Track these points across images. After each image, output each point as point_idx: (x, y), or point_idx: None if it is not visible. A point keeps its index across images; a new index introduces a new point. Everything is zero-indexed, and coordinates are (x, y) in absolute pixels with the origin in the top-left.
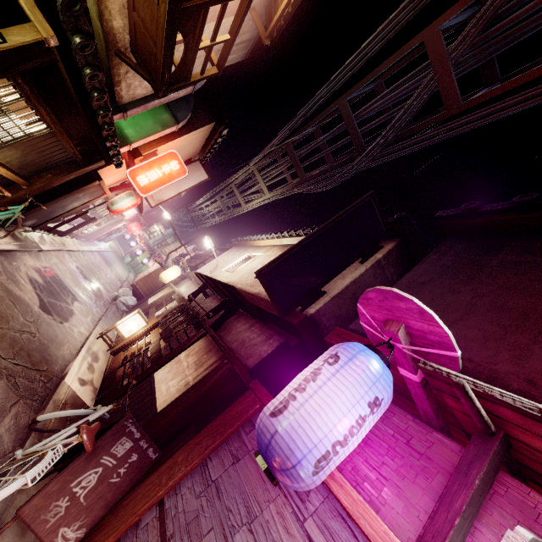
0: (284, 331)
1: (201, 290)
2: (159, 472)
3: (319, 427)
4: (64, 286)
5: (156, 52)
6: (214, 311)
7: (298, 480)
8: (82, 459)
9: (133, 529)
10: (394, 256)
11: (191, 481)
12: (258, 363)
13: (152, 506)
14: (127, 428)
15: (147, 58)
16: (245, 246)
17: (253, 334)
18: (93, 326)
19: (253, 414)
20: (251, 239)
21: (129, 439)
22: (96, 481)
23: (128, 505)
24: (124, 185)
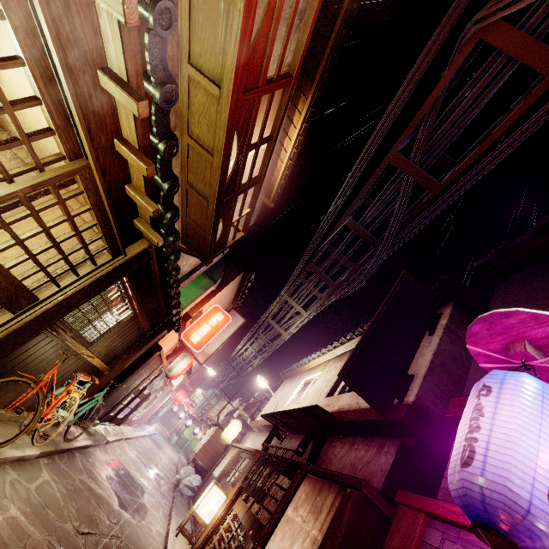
0: (391, 437)
1: (274, 433)
2: None
3: (522, 455)
4: (132, 478)
5: (205, 235)
6: (302, 444)
7: (544, 529)
8: None
9: None
10: (457, 317)
11: None
12: (386, 480)
13: None
14: None
15: (196, 242)
16: (296, 374)
17: (359, 451)
18: (166, 522)
19: (422, 533)
20: (301, 364)
21: None
22: None
23: None
24: (177, 351)
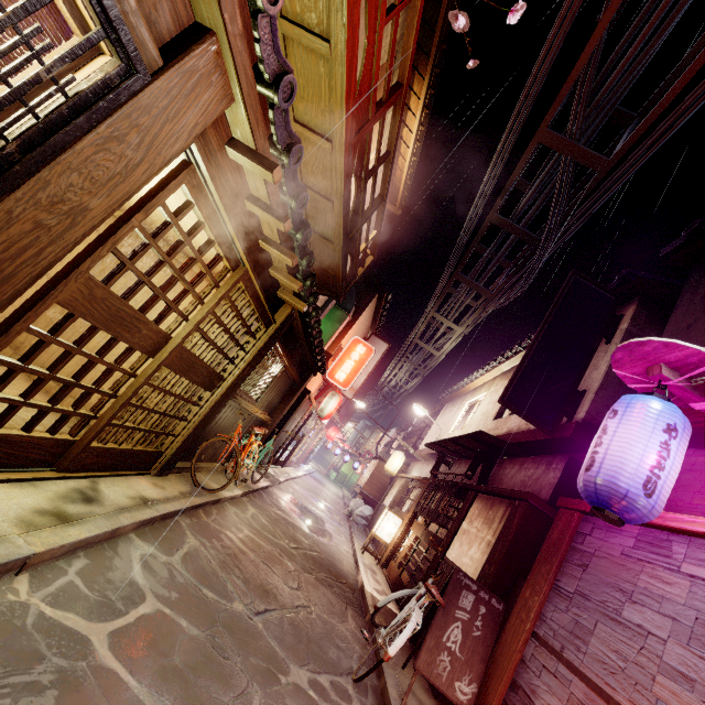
0: (563, 454)
1: (441, 461)
2: (515, 614)
3: (629, 460)
4: (310, 511)
5: (334, 274)
6: (471, 469)
7: (636, 505)
8: (440, 615)
9: (521, 665)
10: (643, 317)
11: (552, 605)
12: (553, 492)
13: (526, 641)
14: (461, 581)
15: (326, 281)
16: (458, 396)
17: (529, 470)
18: (350, 544)
19: (577, 526)
20: (462, 385)
21: (469, 591)
22: (461, 635)
23: (502, 650)
24: (323, 390)
